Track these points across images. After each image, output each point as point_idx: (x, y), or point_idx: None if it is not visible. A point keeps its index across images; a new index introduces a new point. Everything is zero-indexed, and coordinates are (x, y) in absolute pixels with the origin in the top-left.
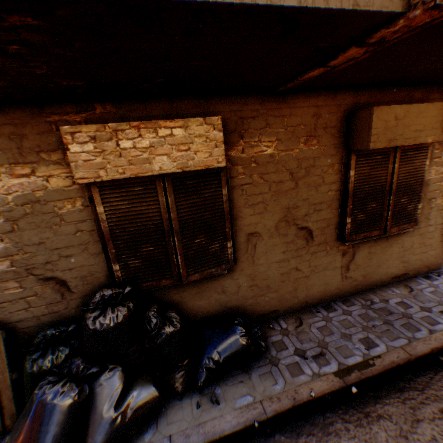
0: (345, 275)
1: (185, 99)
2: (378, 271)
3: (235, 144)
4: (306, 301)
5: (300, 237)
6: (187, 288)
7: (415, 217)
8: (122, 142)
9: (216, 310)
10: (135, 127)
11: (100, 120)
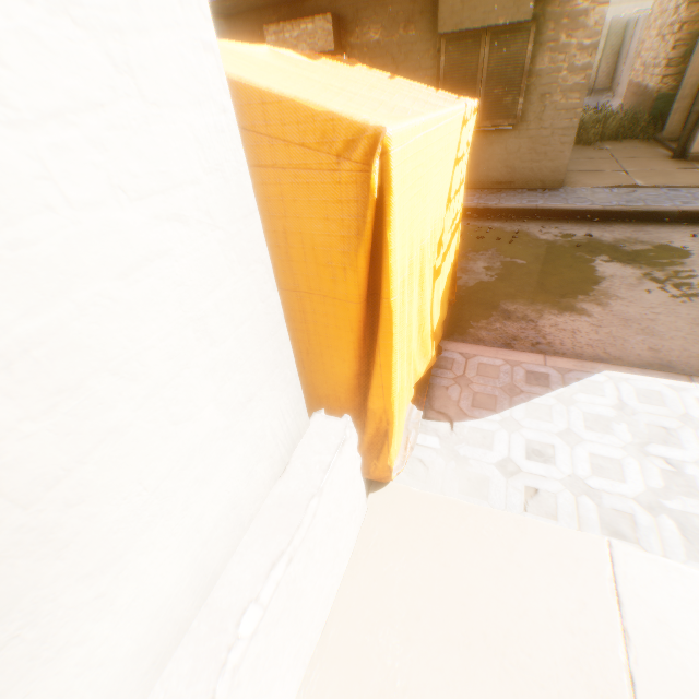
0: None
1: (323, 1)
2: (478, 171)
3: (353, 34)
4: None
5: None
6: None
7: (517, 115)
8: (286, 36)
9: None
10: (291, 26)
11: (283, 21)
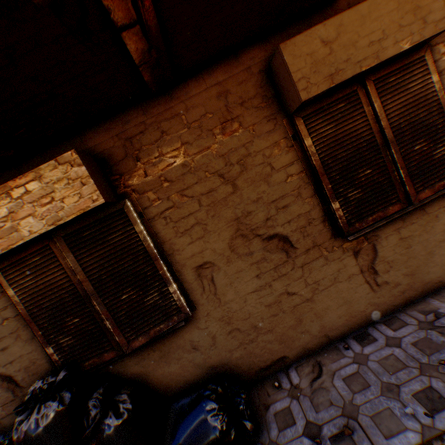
0: (374, 282)
1: (58, 147)
2: (435, 261)
3: (133, 170)
4: (325, 334)
5: (273, 250)
6: (147, 354)
7: None
8: None
9: (195, 373)
10: None
11: None
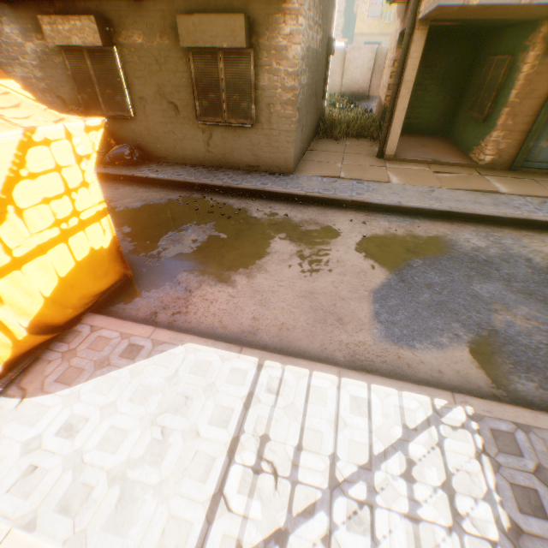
0: (208, 149)
1: (91, 4)
2: (234, 156)
3: (121, 35)
4: (184, 159)
5: (171, 110)
6: (116, 124)
7: (252, 116)
8: (60, 28)
9: (132, 143)
10: (63, 20)
11: (60, 14)
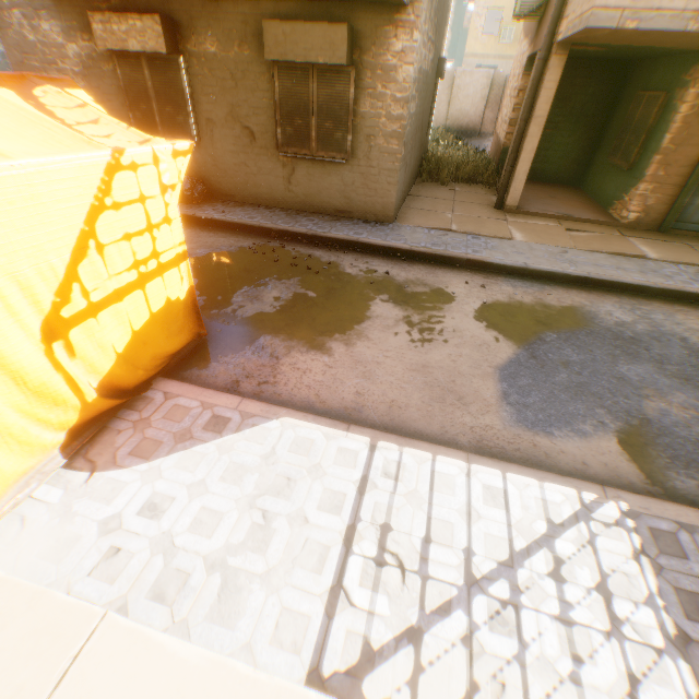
0: (288, 188)
1: (156, 0)
2: (321, 198)
3: (190, 41)
4: (257, 198)
5: (245, 136)
6: None
7: (347, 150)
8: (114, 28)
9: (193, 176)
10: (119, 19)
11: (115, 11)
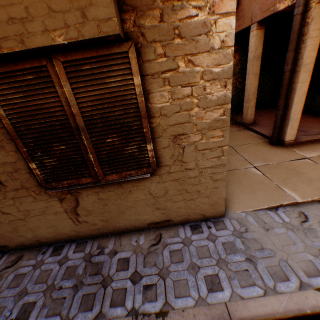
0: (77, 220)
1: None
2: (126, 217)
3: None
4: (38, 240)
5: None
6: None
7: (150, 161)
8: None
9: None
10: None
11: None
